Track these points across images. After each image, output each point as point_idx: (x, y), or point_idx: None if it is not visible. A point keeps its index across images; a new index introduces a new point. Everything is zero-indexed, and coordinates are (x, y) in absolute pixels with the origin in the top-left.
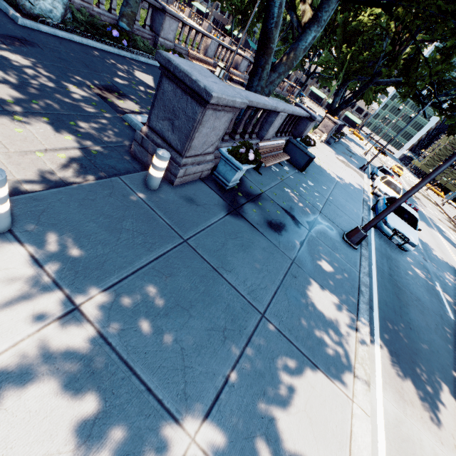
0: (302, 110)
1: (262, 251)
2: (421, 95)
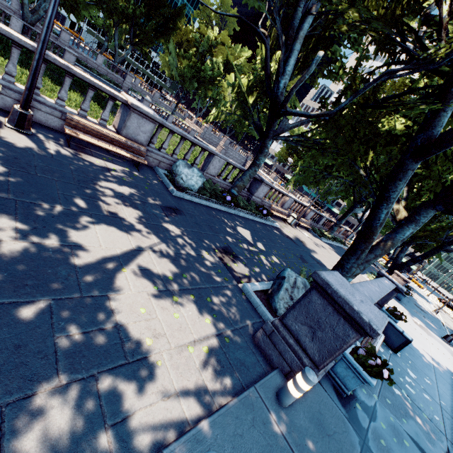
0: (389, 282)
1: None
2: None
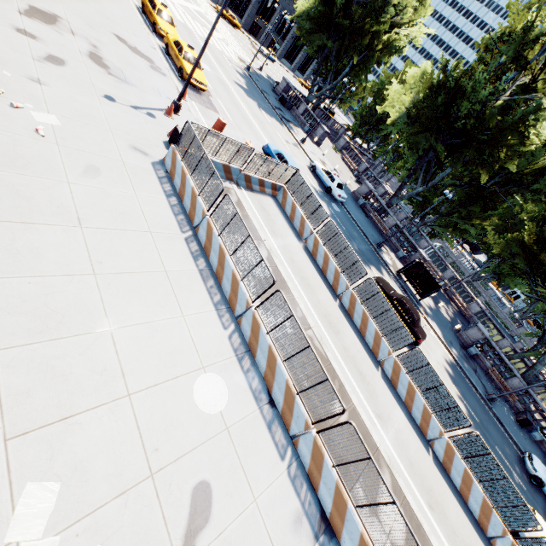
0: None
1: (455, 344)
2: None
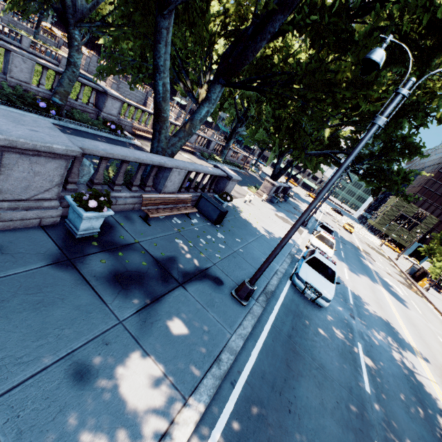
0: (217, 170)
1: (71, 310)
2: (340, 163)
